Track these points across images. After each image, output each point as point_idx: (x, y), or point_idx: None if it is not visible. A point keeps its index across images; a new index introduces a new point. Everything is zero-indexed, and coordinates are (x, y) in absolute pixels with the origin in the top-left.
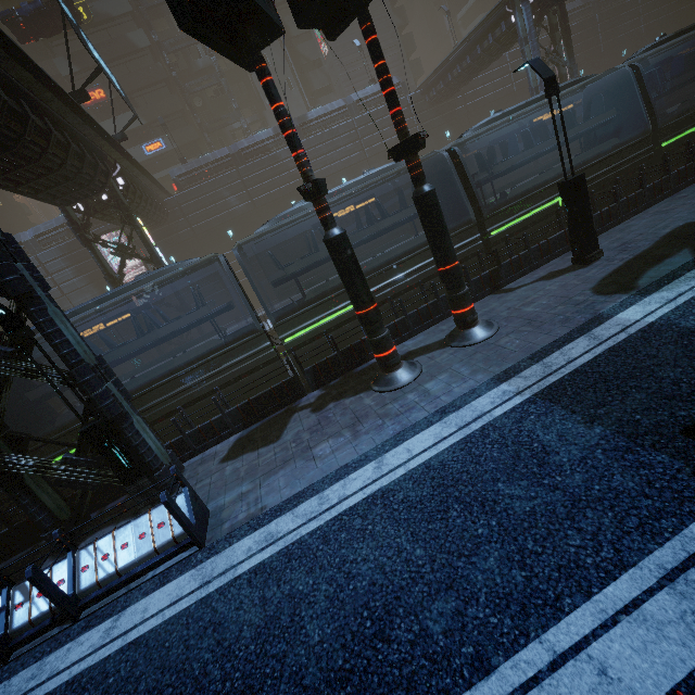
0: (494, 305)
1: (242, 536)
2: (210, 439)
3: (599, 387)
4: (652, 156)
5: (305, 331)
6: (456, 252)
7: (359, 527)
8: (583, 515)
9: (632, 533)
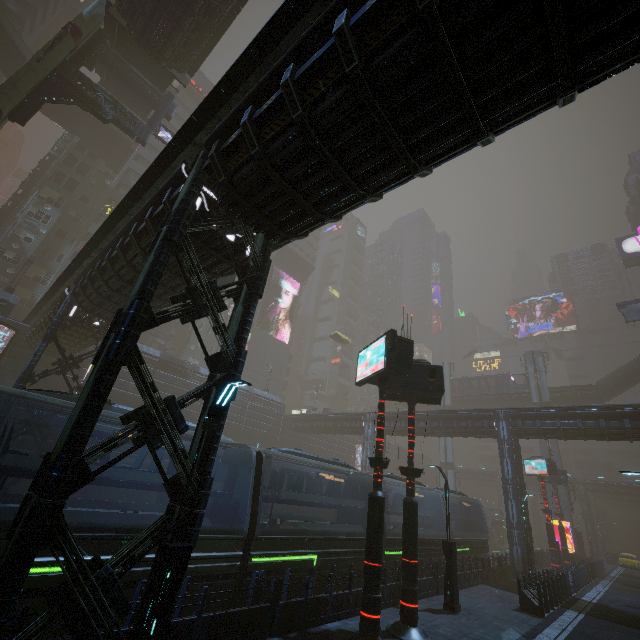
0: None
1: None
2: None
3: None
4: None
5: (269, 559)
6: None
7: None
8: None
9: None
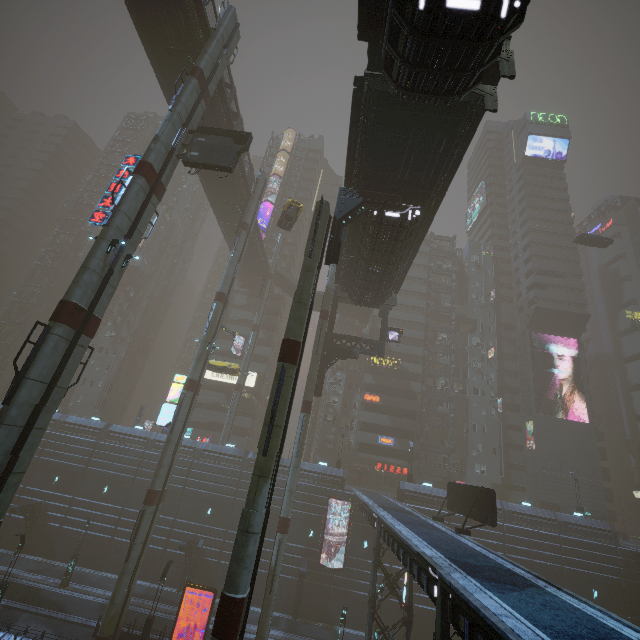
0: None
1: None
2: None
3: None
4: None
5: None
6: None
7: None
8: None
9: None
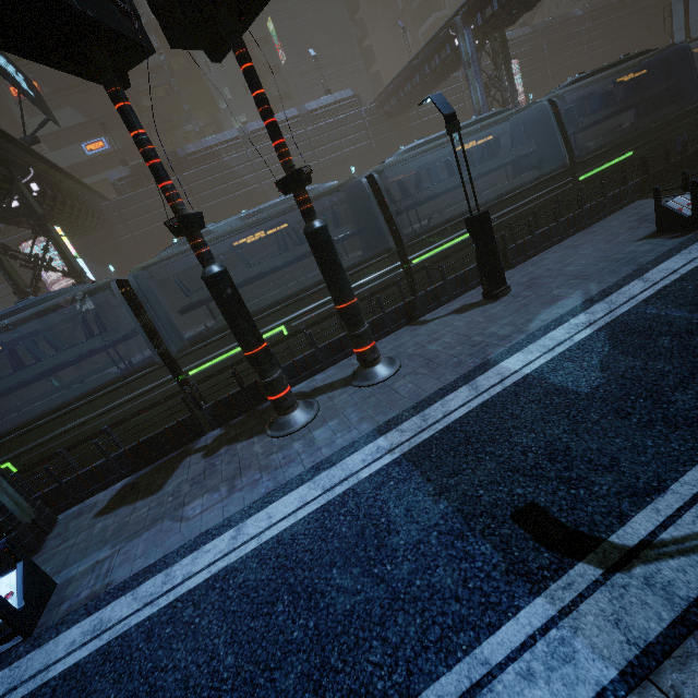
0: (405, 339)
1: (73, 624)
2: (92, 486)
3: (460, 450)
4: (570, 189)
5: (212, 363)
6: (377, 280)
7: (188, 619)
8: (394, 620)
9: (430, 649)
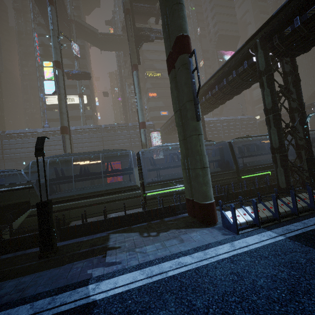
0: None
1: None
2: None
3: None
4: None
5: None
6: None
7: None
8: None
9: None
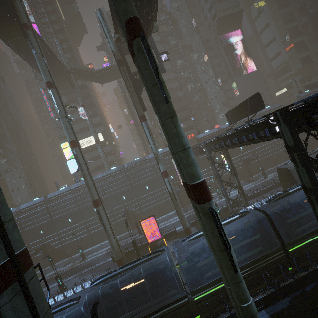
0: None
1: None
2: None
3: None
4: None
5: None
6: None
7: None
8: None
9: None
